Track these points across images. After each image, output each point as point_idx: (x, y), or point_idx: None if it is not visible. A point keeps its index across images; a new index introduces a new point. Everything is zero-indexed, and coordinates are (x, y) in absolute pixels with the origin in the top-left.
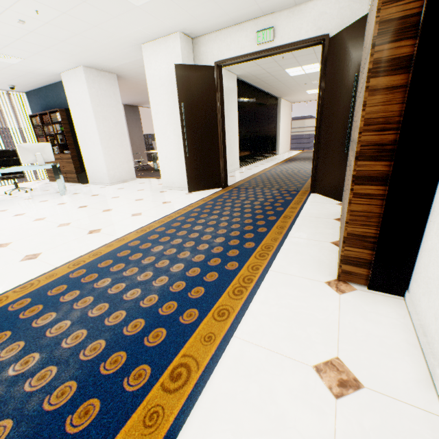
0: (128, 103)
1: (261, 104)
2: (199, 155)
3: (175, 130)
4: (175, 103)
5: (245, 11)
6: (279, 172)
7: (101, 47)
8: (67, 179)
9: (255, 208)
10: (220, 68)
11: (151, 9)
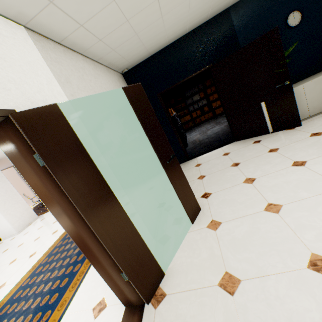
0: None
1: None
2: None
3: None
4: None
5: None
6: None
7: None
8: None
9: None
10: None
11: None
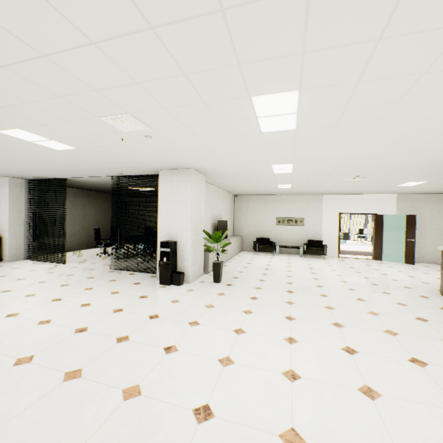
0: None
1: None
2: None
3: None
4: None
5: None
6: None
7: None
8: None
9: None
10: None
11: None
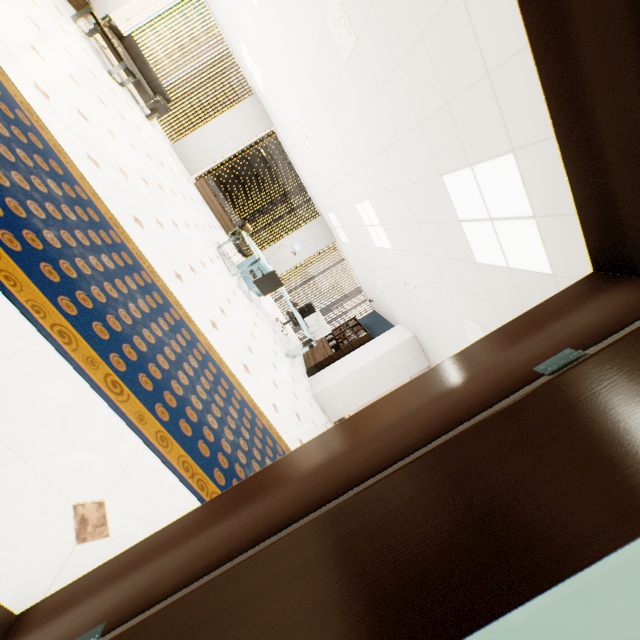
0: None
1: None
2: None
3: None
4: None
5: None
6: None
7: (433, 338)
8: (308, 359)
9: None
10: None
11: None
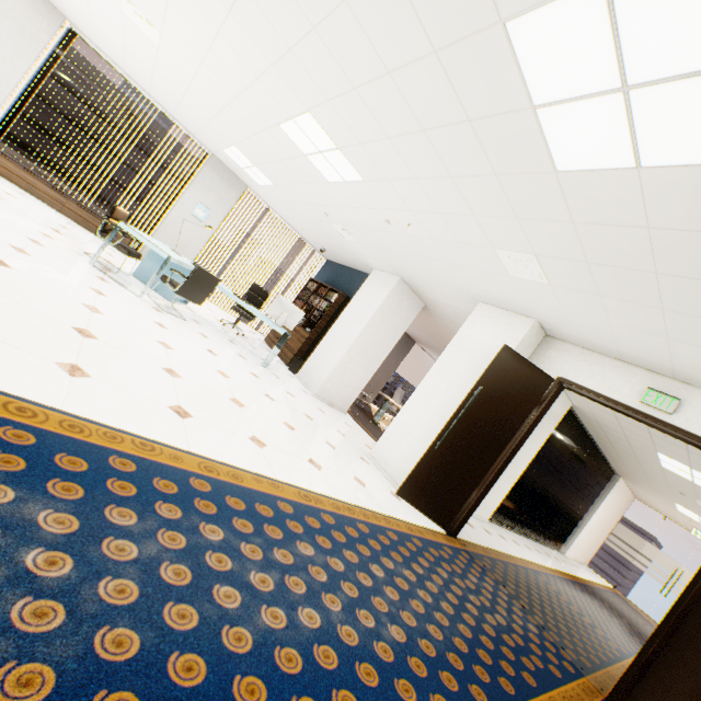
0: (408, 331)
1: (583, 462)
2: (450, 459)
3: (444, 406)
4: (470, 379)
5: (645, 357)
6: (553, 591)
7: (435, 277)
8: (281, 352)
9: (483, 628)
10: (561, 386)
11: (522, 285)
